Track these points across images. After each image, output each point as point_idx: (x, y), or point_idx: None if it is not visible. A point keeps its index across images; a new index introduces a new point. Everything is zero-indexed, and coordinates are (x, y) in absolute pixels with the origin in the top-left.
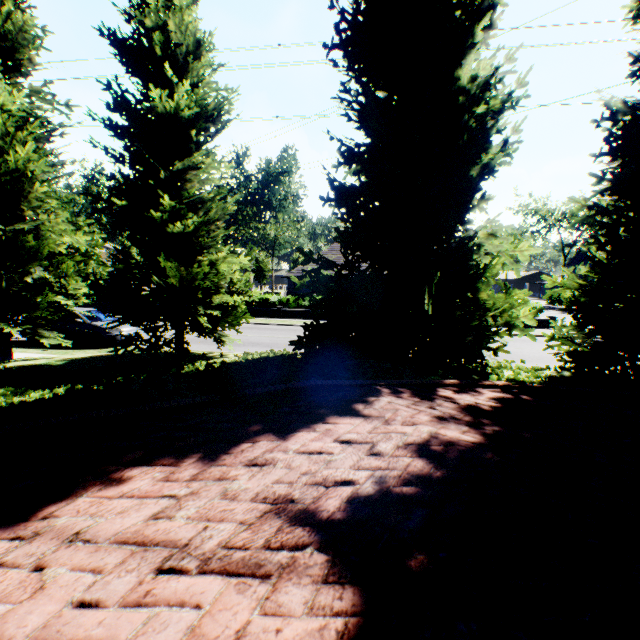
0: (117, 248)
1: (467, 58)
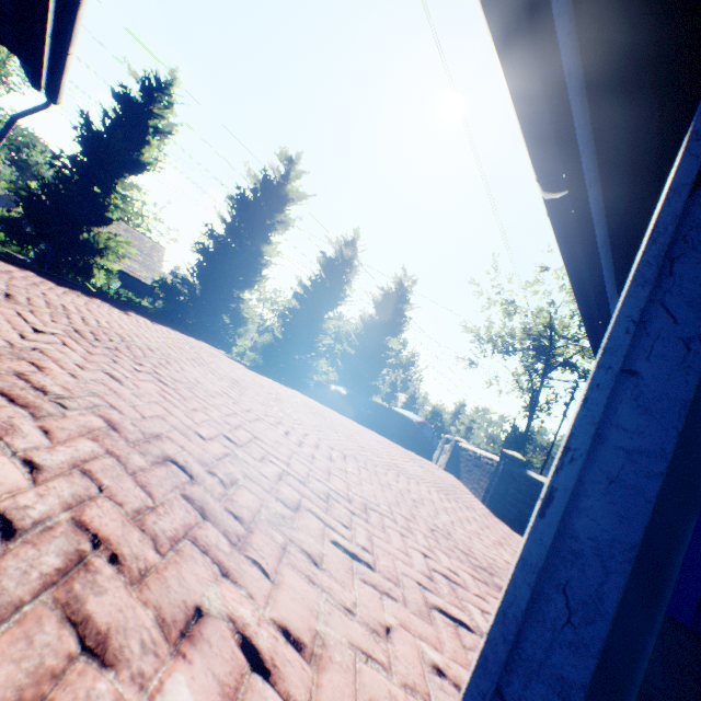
0: (50, 192)
1: (273, 250)
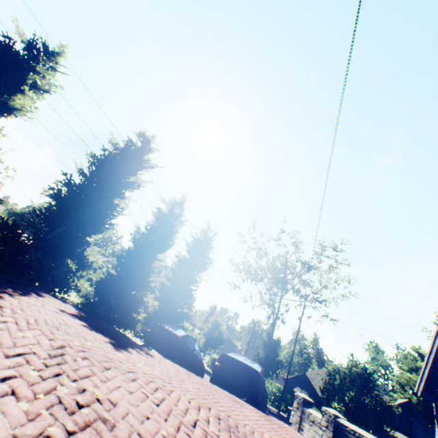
0: None
1: (125, 203)
